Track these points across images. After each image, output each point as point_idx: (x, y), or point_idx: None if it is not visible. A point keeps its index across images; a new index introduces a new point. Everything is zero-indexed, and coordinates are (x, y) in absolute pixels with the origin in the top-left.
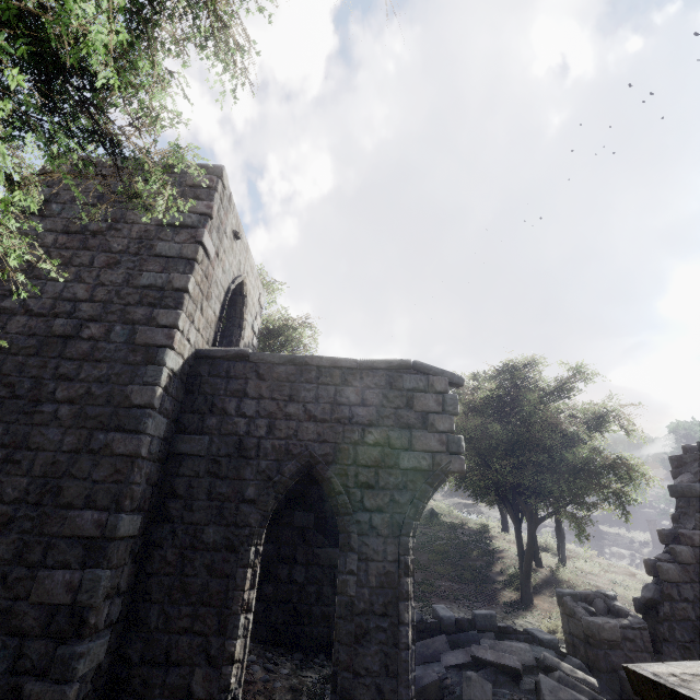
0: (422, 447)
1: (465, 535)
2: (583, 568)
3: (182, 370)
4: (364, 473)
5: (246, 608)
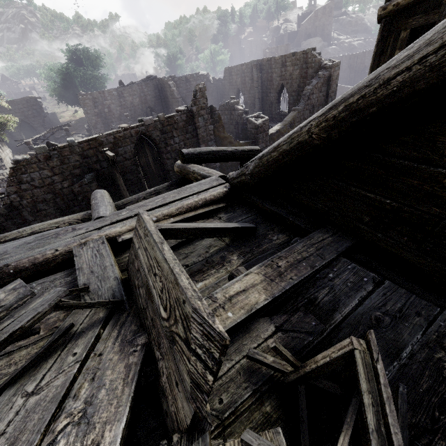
0: (40, 113)
1: None
2: None
3: None
4: (32, 119)
5: None
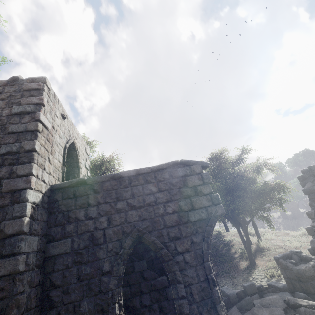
0: (199, 206)
1: (212, 239)
2: (267, 238)
3: (42, 201)
4: (172, 231)
5: None
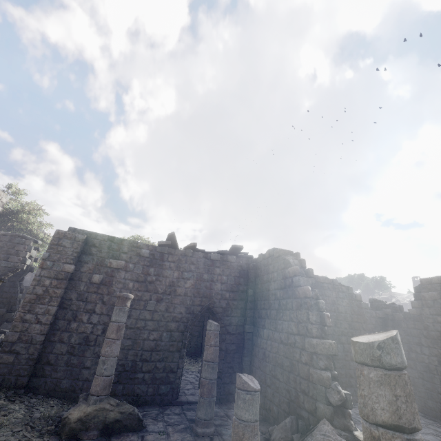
0: (11, 261)
1: None
2: None
3: None
4: None
5: None
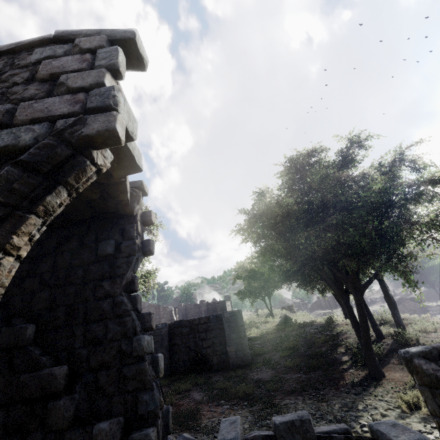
0: (31, 116)
1: (313, 328)
2: (422, 330)
3: None
4: None
5: None
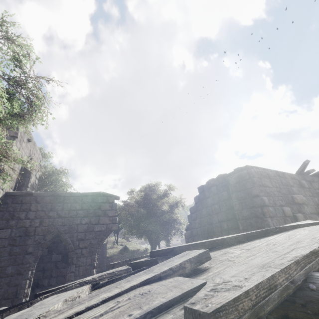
0: (103, 223)
1: (137, 254)
2: None
3: None
4: (80, 235)
5: (26, 296)
